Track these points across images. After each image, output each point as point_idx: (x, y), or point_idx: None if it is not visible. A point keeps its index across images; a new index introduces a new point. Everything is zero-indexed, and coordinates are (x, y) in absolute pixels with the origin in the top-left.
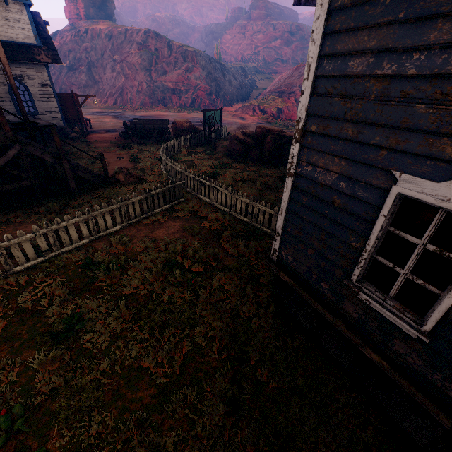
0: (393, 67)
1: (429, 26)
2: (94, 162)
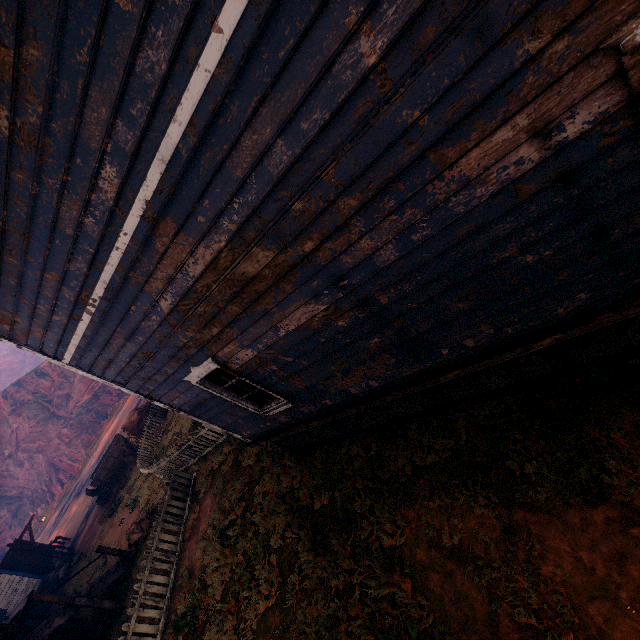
0: (122, 362)
1: (108, 350)
2: (106, 560)
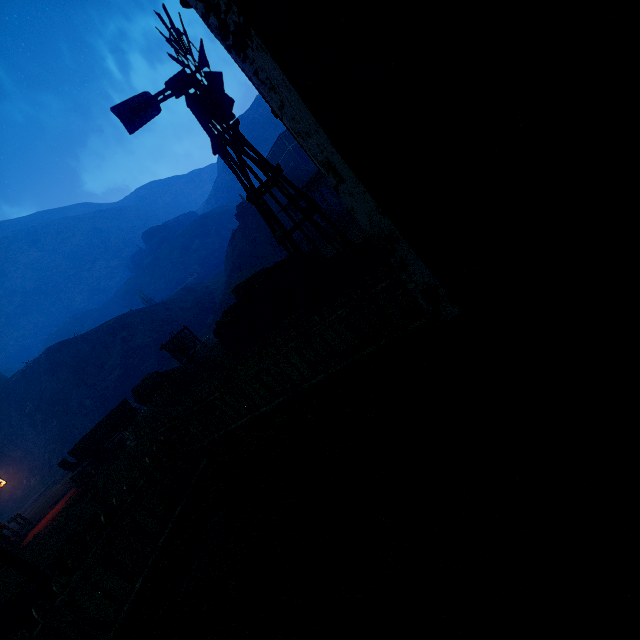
0: None
1: None
2: None
